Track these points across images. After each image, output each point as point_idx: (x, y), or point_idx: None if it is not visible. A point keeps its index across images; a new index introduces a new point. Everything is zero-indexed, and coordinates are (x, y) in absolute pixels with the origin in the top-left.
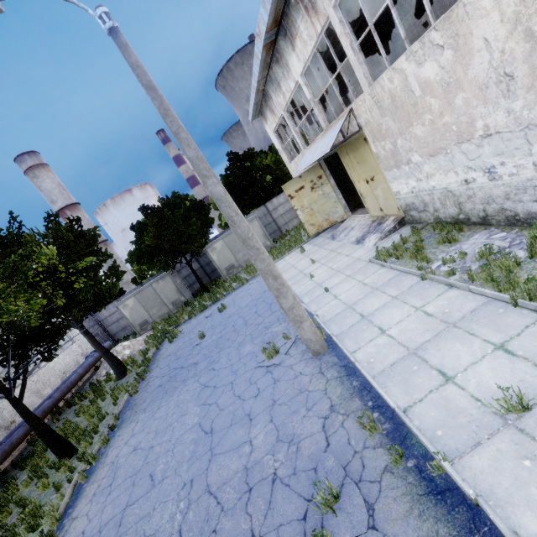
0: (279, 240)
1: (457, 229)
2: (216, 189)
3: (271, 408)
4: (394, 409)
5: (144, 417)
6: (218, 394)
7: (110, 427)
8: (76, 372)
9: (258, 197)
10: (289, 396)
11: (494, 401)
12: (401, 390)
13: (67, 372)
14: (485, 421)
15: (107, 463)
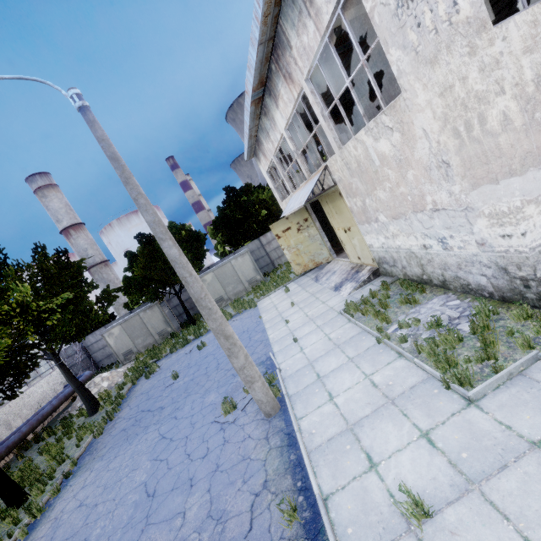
0: (270, 275)
1: (420, 290)
2: (171, 251)
3: (213, 474)
4: (316, 495)
5: (100, 466)
6: (171, 449)
7: (64, 474)
8: (50, 404)
9: (252, 230)
10: (232, 462)
11: (405, 500)
12: (329, 472)
13: (42, 401)
14: (392, 523)
15: (51, 518)
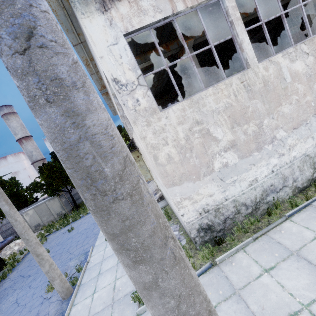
0: None
1: (168, 218)
2: (3, 207)
3: None
4: None
5: None
6: (14, 313)
7: None
8: None
9: None
10: None
11: None
12: None
13: None
14: None
15: None
